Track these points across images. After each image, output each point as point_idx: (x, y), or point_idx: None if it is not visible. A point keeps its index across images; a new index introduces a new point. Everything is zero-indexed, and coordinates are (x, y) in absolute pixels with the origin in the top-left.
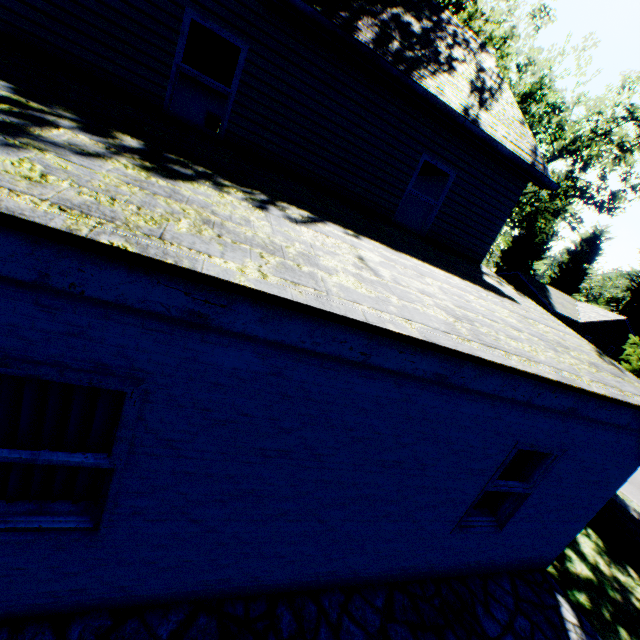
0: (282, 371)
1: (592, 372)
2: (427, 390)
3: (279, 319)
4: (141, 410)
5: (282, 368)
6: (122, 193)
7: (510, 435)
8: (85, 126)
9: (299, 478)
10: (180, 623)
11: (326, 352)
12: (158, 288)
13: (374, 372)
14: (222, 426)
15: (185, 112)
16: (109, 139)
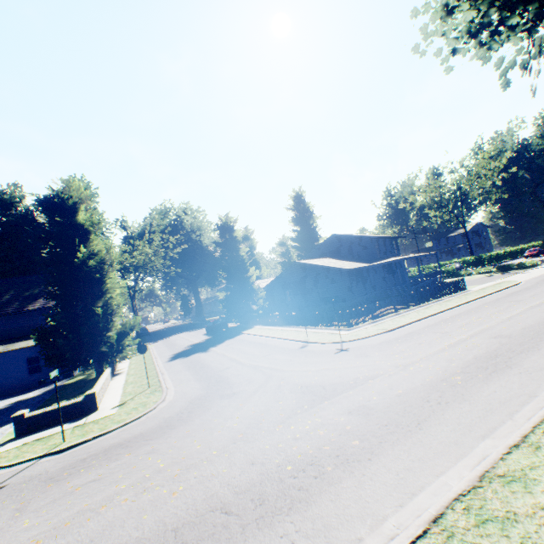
0: None
1: None
2: None
3: None
4: None
5: None
6: None
7: (23, 357)
8: None
9: None
10: None
11: None
12: None
13: None
14: None
15: None
16: None
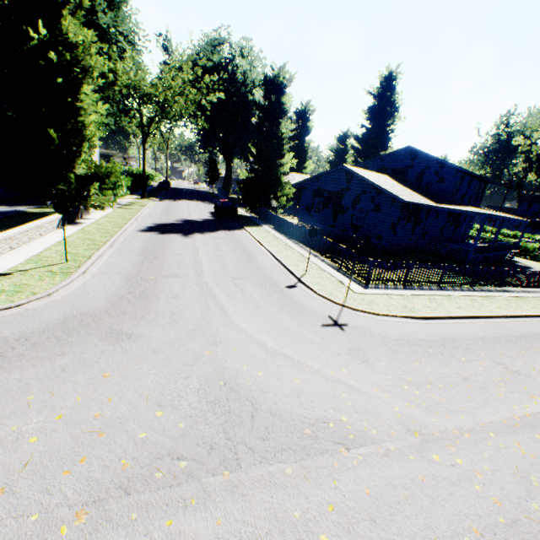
0: None
1: None
2: None
3: None
4: None
5: None
6: None
7: None
8: None
9: None
10: None
11: None
12: None
13: None
14: None
15: None
16: None
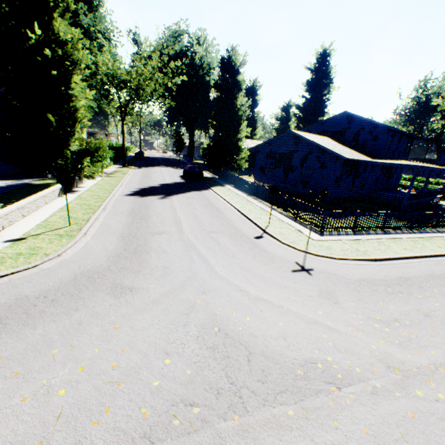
0: None
1: None
2: None
3: None
4: None
5: None
6: None
7: None
8: None
9: None
10: None
11: None
12: None
13: None
14: None
15: None
16: None
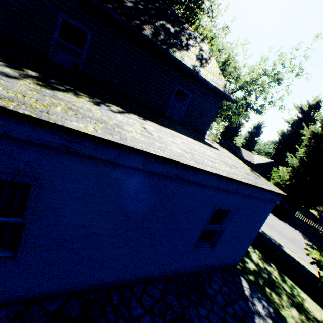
0: (107, 173)
1: (245, 175)
2: (173, 182)
3: (104, 149)
4: (39, 193)
5: (107, 172)
6: (28, 94)
7: (212, 202)
8: (7, 64)
9: (118, 225)
10: (61, 304)
11: (126, 164)
12: (46, 134)
13: (149, 174)
14: (79, 200)
15: (61, 61)
16: (20, 71)
